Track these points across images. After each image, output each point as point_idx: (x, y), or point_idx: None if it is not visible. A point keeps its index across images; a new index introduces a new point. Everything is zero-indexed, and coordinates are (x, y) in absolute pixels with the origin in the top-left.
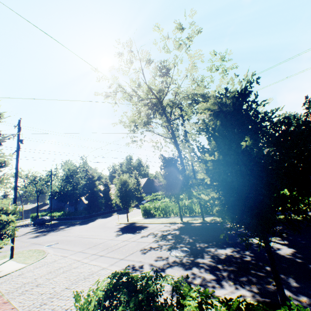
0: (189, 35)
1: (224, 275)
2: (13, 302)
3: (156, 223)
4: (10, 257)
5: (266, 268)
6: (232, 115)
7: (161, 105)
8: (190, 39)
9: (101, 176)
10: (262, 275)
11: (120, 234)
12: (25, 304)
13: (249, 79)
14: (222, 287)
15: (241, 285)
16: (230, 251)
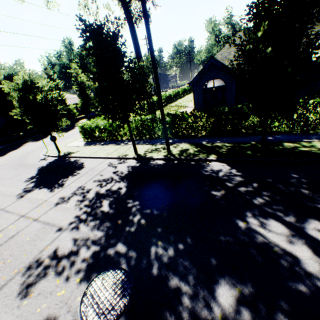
0: None
1: None
2: None
3: (97, 157)
4: None
5: None
6: None
7: None
8: None
9: (17, 75)
10: None
11: (28, 192)
12: None
13: None
14: None
15: None
16: (232, 307)
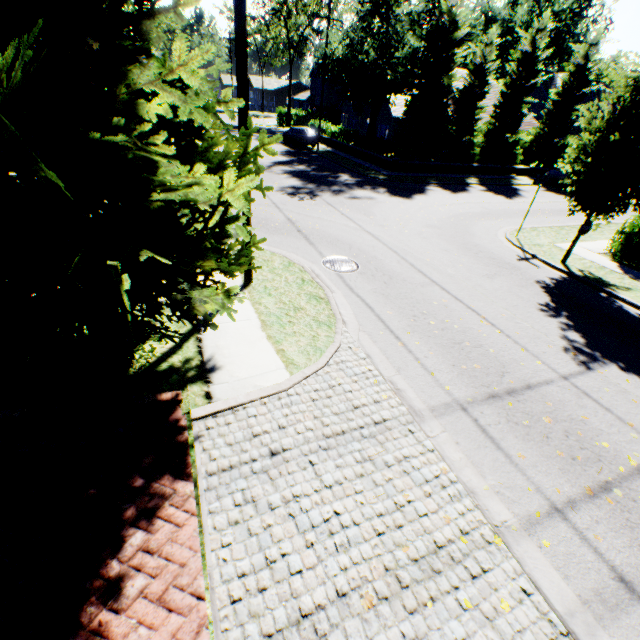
0: None
1: None
2: None
3: None
4: (244, 280)
5: None
6: None
7: None
8: None
9: (469, 31)
10: None
11: (590, 358)
12: None
13: None
14: None
15: None
16: None
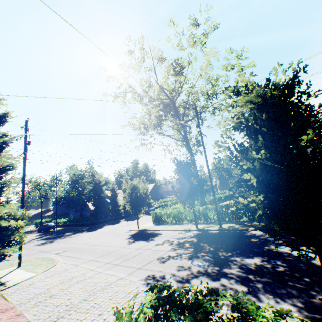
0: (205, 31)
1: (258, 287)
2: (26, 314)
3: (169, 230)
4: (17, 266)
5: (304, 280)
6: (277, 109)
7: (173, 106)
8: (205, 36)
9: (108, 181)
10: (302, 287)
11: (133, 242)
12: (40, 317)
13: (294, 69)
14: (260, 301)
15: (282, 298)
16: (258, 261)
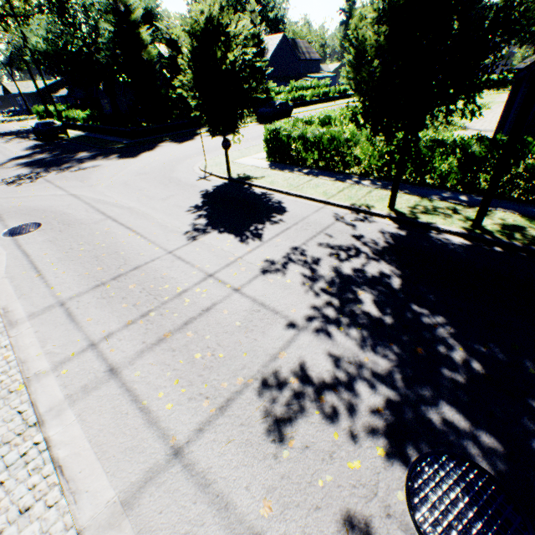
0: None
1: None
2: None
3: (307, 197)
4: None
5: None
6: None
7: None
8: None
9: (157, 13)
10: None
11: (202, 232)
12: None
13: None
14: None
15: None
16: None
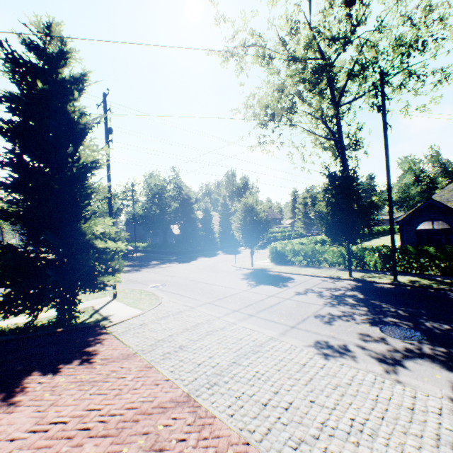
0: None
1: None
2: (159, 368)
3: (303, 274)
4: (113, 297)
5: None
6: None
7: (329, 72)
8: None
9: (198, 198)
10: None
11: (255, 285)
12: (181, 377)
13: None
14: None
15: None
16: None
